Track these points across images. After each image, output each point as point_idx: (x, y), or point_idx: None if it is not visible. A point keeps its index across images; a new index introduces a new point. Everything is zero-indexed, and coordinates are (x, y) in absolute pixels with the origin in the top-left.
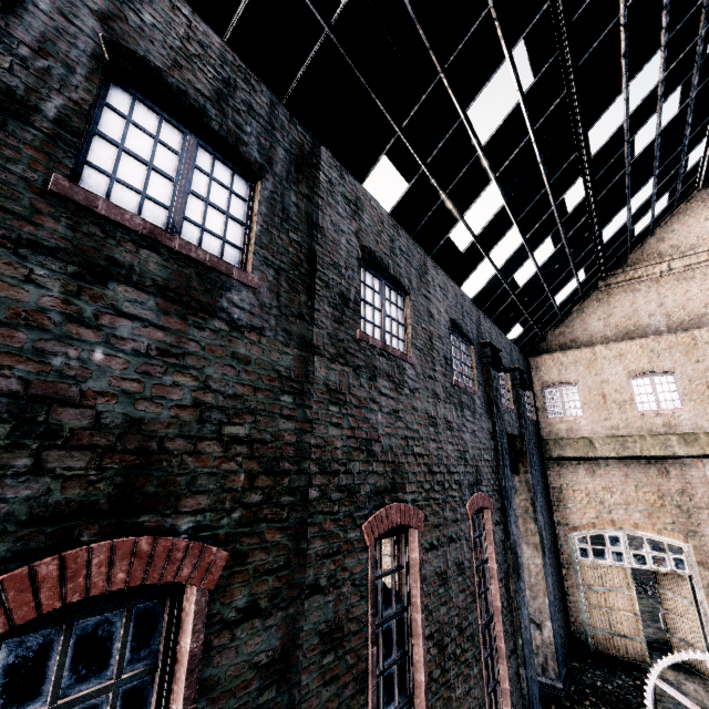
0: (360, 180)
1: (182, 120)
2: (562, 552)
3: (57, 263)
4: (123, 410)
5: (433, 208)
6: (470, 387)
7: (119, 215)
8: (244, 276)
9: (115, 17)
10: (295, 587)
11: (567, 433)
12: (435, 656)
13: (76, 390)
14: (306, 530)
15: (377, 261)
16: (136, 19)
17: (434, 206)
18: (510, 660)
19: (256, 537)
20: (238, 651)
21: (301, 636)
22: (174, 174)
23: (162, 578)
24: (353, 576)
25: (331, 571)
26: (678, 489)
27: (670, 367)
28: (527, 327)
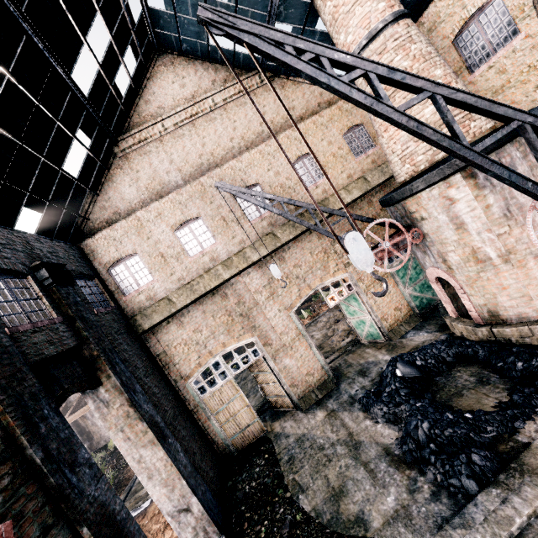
0: None
1: None
2: (188, 402)
3: None
4: None
5: None
6: None
7: None
8: None
9: None
10: None
11: (148, 302)
12: None
13: None
14: None
15: None
16: None
17: None
18: None
19: None
20: None
21: None
22: None
23: None
24: None
25: None
26: (236, 303)
27: (197, 212)
28: (48, 209)
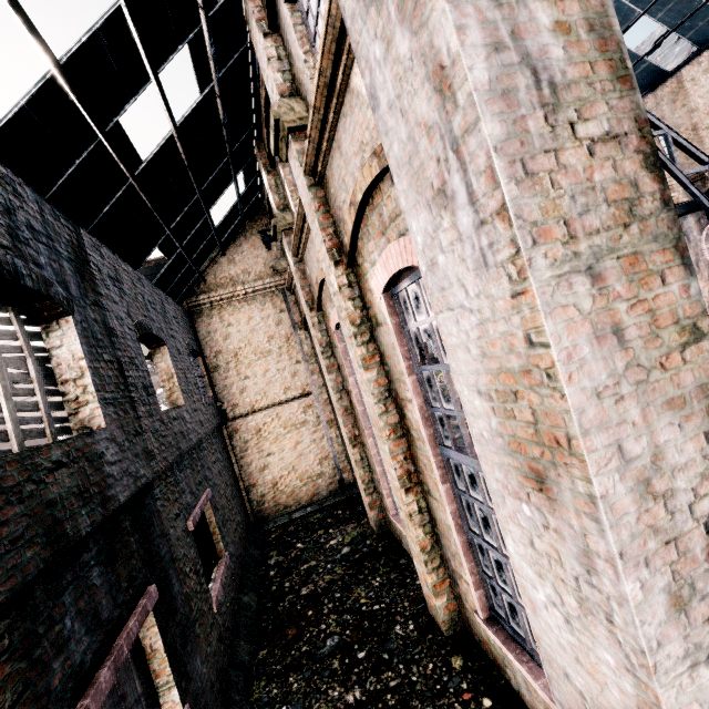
0: None
1: None
2: None
3: None
4: None
5: None
6: None
7: None
8: None
9: None
10: None
11: None
12: None
13: None
14: None
15: None
16: None
17: None
18: None
19: None
20: None
21: None
22: None
23: None
24: None
25: None
26: None
27: None
28: None
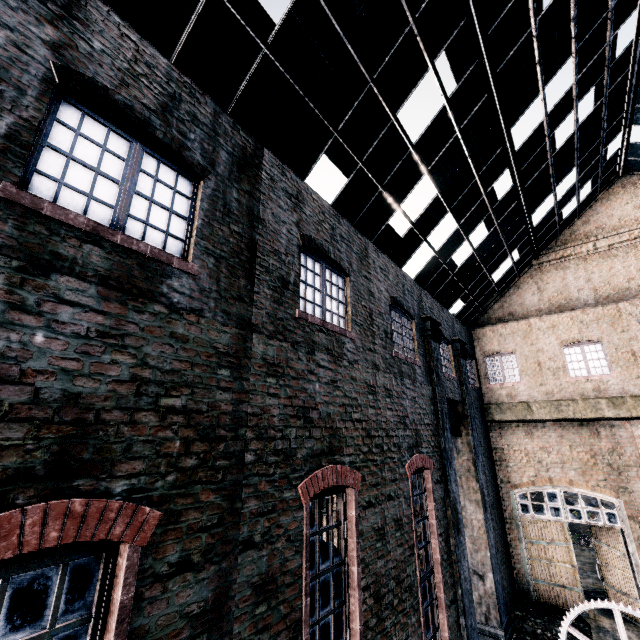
0: (303, 176)
1: (129, 130)
2: (504, 508)
3: (2, 258)
4: (62, 386)
5: (372, 199)
6: (410, 357)
7: (63, 215)
8: (184, 264)
9: (66, 45)
10: (228, 543)
11: (507, 398)
12: (372, 606)
13: (17, 369)
14: (241, 490)
15: (317, 248)
16: (86, 46)
17: (373, 197)
18: (449, 610)
19: (190, 498)
20: (170, 603)
21: (234, 588)
22: (120, 177)
23: (94, 536)
24: (288, 532)
25: (266, 528)
26: (608, 448)
27: (598, 336)
28: (468, 302)
